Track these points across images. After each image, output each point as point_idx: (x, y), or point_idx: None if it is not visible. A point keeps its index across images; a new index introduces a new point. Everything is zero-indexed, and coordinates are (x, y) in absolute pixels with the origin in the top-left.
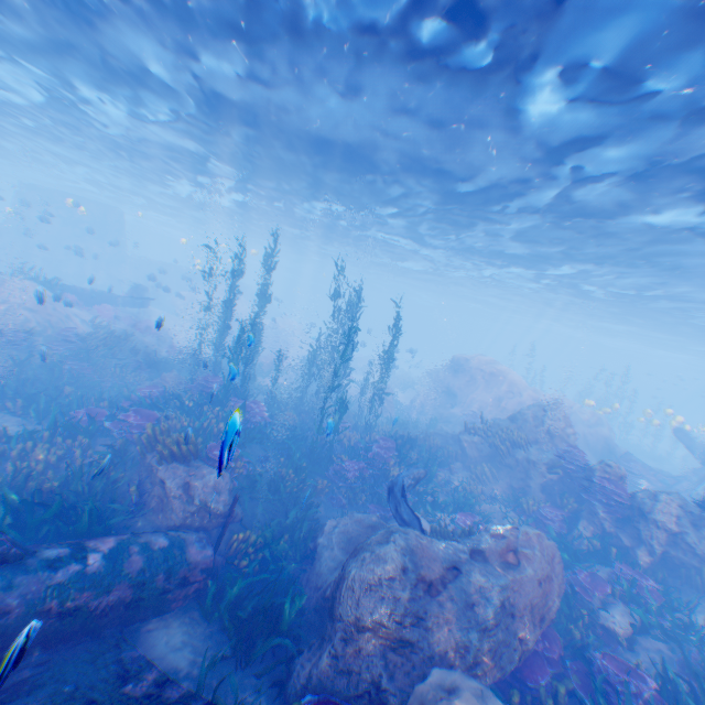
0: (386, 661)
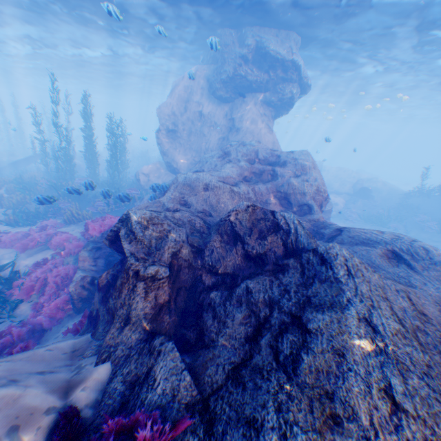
0: None
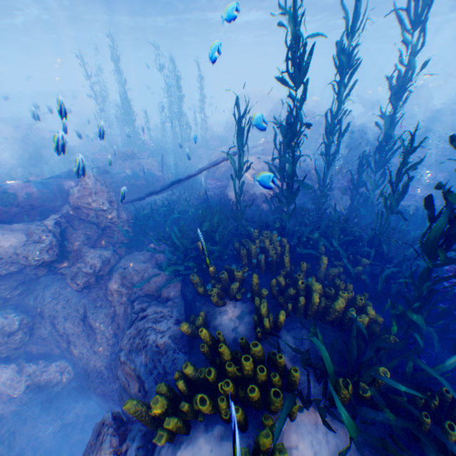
0: (229, 174)
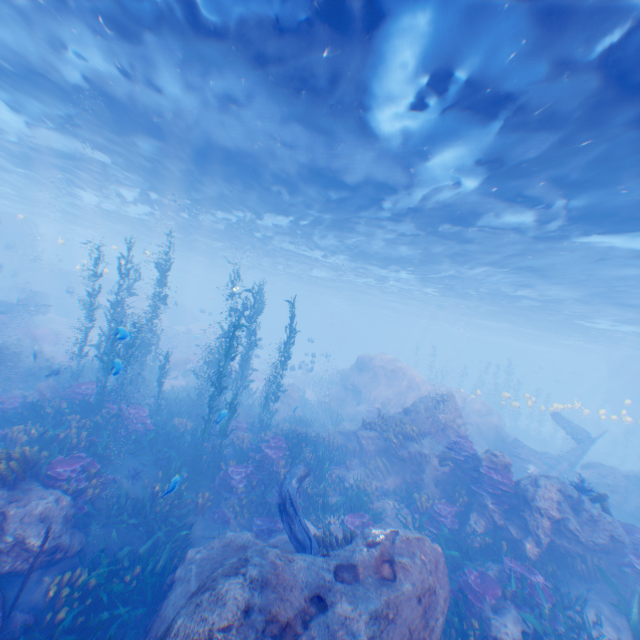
0: None
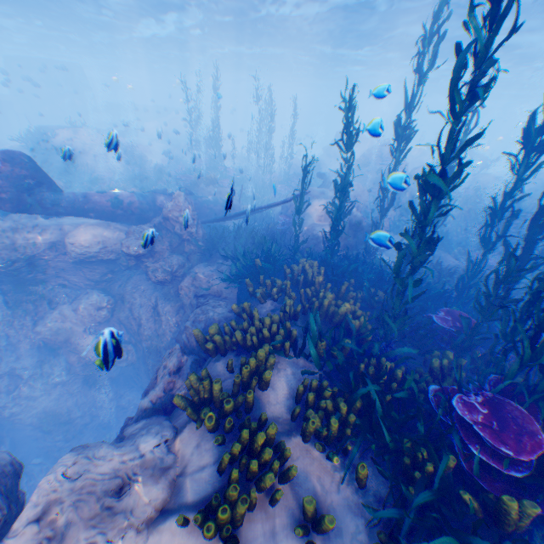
0: None
